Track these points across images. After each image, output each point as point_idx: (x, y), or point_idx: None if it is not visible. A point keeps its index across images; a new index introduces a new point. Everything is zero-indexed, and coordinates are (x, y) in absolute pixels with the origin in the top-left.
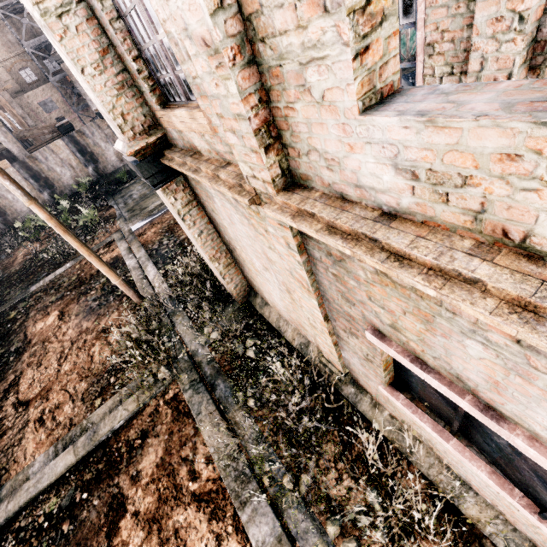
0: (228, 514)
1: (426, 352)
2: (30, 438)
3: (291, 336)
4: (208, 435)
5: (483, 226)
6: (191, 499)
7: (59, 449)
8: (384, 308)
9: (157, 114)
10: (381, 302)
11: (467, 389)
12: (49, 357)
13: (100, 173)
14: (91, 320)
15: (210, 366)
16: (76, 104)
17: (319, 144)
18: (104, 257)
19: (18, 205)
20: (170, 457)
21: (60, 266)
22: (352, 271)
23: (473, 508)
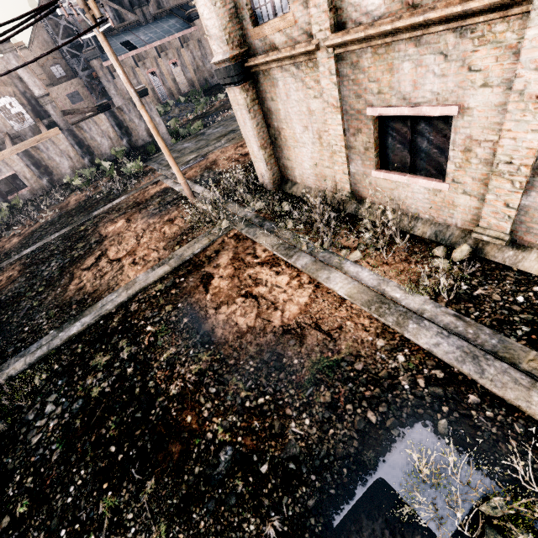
0: (282, 264)
1: (392, 95)
2: (129, 270)
3: (313, 196)
4: (263, 241)
5: (403, 5)
6: (256, 265)
7: (155, 268)
8: (375, 81)
9: (250, 32)
10: (374, 77)
11: (407, 103)
12: (128, 239)
13: (132, 146)
14: (155, 218)
15: (258, 218)
16: (99, 98)
17: (352, 0)
18: (154, 189)
19: (63, 167)
20: (238, 255)
21: (114, 199)
22: (362, 66)
23: (420, 228)
